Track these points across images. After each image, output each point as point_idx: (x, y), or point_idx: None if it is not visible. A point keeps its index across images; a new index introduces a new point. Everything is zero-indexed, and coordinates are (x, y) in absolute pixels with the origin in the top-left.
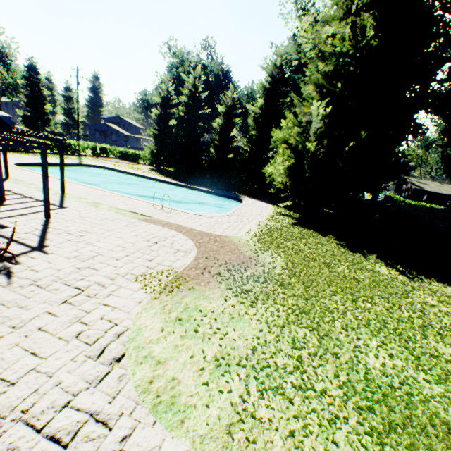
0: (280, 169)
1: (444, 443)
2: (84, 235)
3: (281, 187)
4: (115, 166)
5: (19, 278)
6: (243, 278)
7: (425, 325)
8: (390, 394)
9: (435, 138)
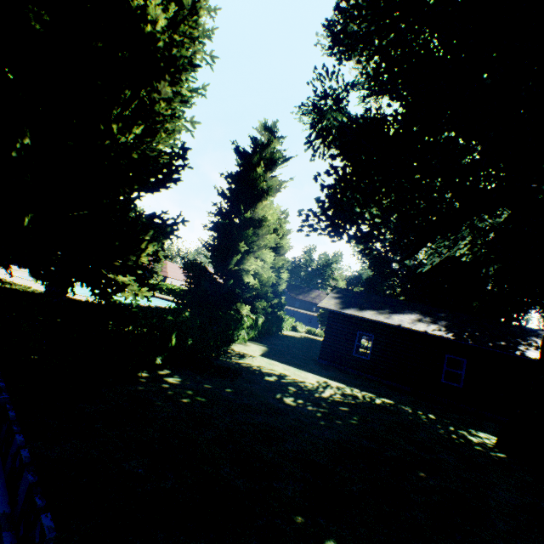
0: None
1: None
2: None
3: None
4: None
5: None
6: None
7: None
8: None
9: None
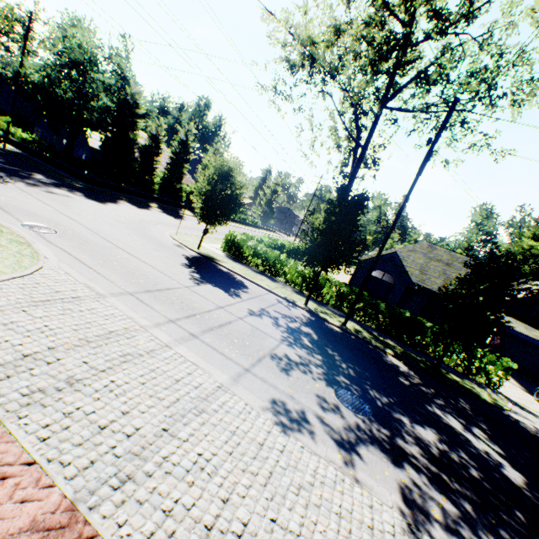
0: None
1: None
2: None
3: None
4: None
5: None
6: None
7: None
8: None
9: None
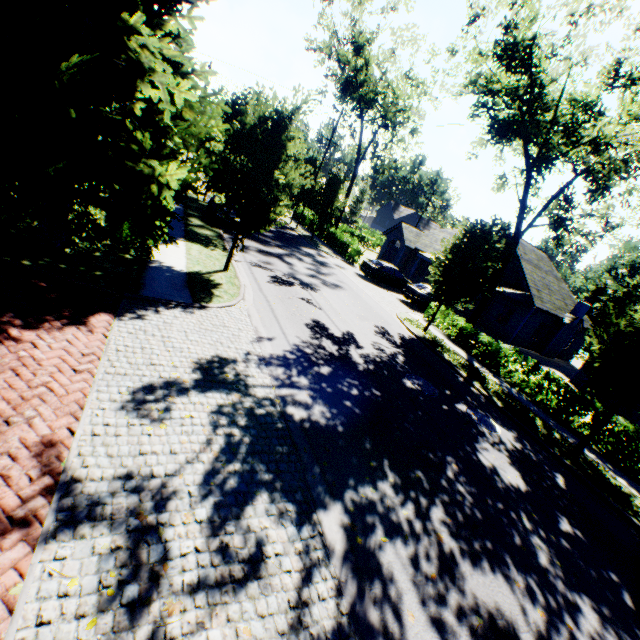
0: None
1: None
2: None
3: None
4: None
5: None
6: None
7: None
8: None
9: None
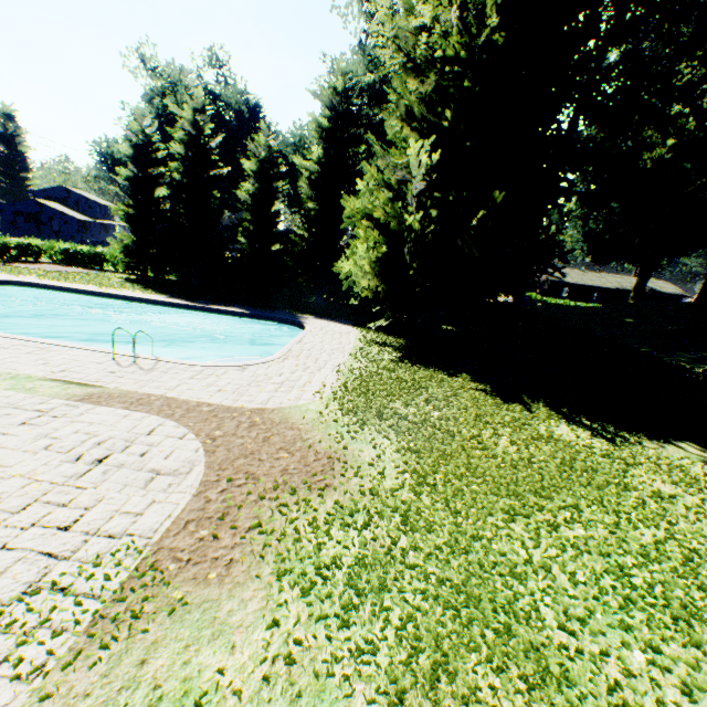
0: (363, 265)
1: None
2: None
3: (369, 296)
4: (48, 279)
5: None
6: (318, 526)
7: (690, 556)
8: None
9: (571, 207)
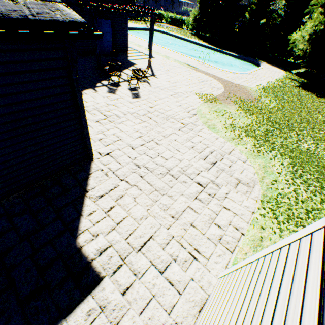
0: (306, 36)
1: (318, 167)
2: (168, 73)
3: (300, 55)
4: (168, 31)
5: (152, 85)
6: (248, 105)
7: None
8: (304, 153)
9: None
